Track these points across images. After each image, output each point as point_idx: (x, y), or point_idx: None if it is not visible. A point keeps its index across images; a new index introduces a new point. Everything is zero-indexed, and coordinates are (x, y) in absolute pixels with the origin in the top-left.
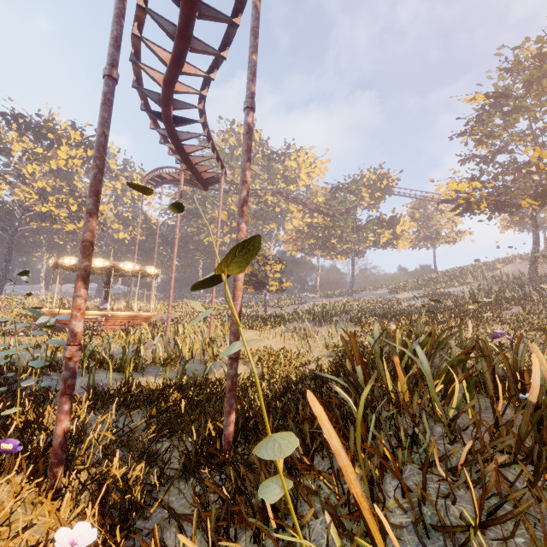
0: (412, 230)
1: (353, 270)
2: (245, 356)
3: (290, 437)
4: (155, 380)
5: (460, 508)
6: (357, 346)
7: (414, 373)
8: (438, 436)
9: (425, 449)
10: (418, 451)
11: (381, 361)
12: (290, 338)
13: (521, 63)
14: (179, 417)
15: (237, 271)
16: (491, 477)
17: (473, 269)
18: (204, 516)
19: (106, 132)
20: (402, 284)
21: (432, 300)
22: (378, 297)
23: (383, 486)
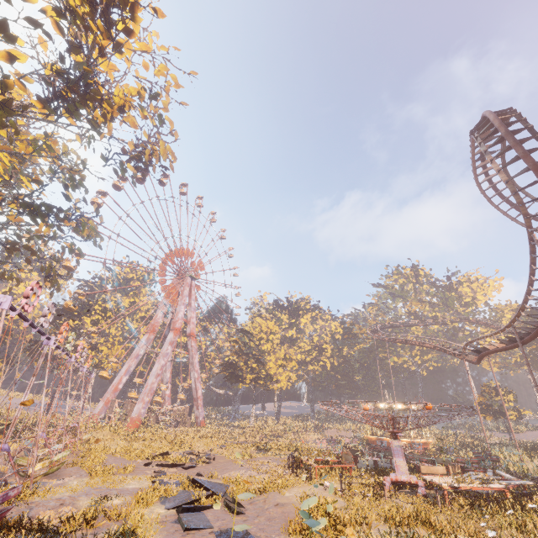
0: None
1: None
2: None
3: None
4: None
5: None
6: None
7: None
8: None
9: None
10: None
11: None
12: None
13: None
14: None
15: None
16: None
17: None
18: None
19: None
20: None
21: None
22: None
23: None
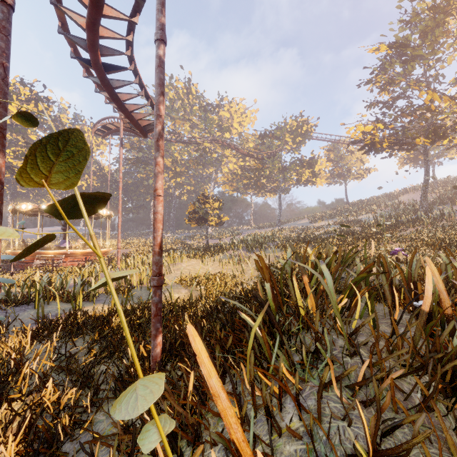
0: (328, 169)
1: (280, 205)
2: (186, 282)
3: (156, 383)
4: (105, 307)
5: (355, 429)
6: (267, 269)
7: (322, 290)
8: (340, 349)
9: (325, 364)
10: (317, 370)
11: (291, 281)
12: (227, 264)
13: (418, 15)
14: (121, 339)
15: (65, 184)
16: (387, 403)
17: (376, 200)
18: (122, 438)
19: (5, 63)
20: (320, 214)
21: (342, 225)
22: (301, 226)
23: (283, 407)
